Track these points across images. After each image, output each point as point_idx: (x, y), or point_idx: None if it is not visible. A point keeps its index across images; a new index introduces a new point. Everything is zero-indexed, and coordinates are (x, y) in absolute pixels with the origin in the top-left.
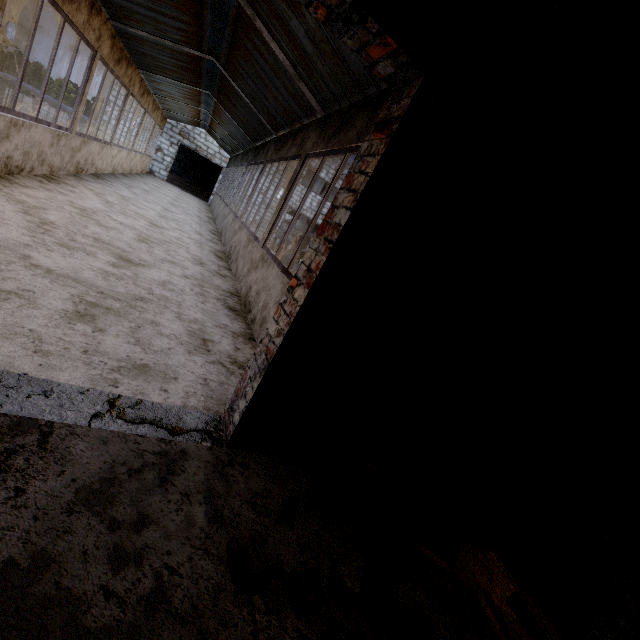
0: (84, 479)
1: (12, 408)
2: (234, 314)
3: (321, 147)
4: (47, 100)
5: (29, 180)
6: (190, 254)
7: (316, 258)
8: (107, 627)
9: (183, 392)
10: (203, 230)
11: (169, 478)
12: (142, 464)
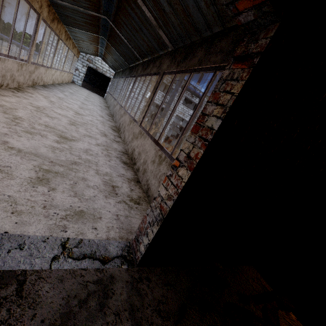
0: (49, 318)
1: None
2: (126, 166)
3: (173, 68)
4: (15, 43)
5: (6, 91)
6: (98, 130)
7: (194, 149)
8: None
9: (106, 227)
10: (103, 114)
11: (105, 302)
12: (87, 294)
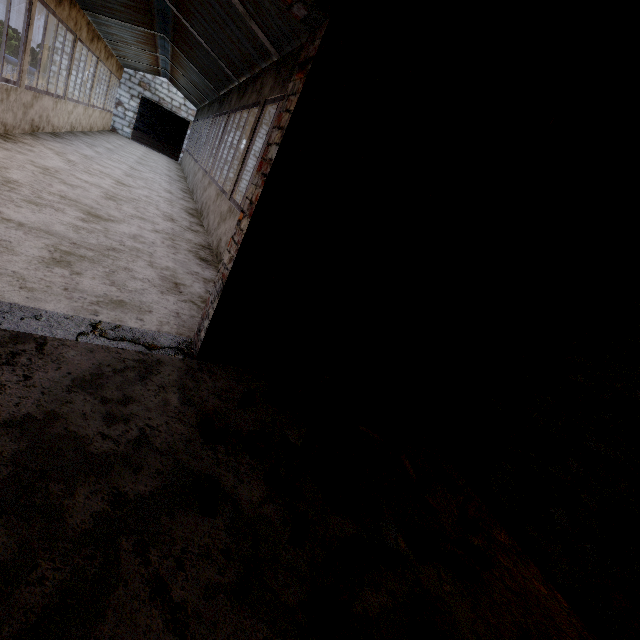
0: (77, 373)
1: (10, 326)
2: (206, 264)
3: (277, 92)
4: None
5: None
6: (160, 211)
7: (256, 191)
8: (106, 452)
9: (157, 321)
10: (173, 189)
11: (148, 376)
12: (124, 367)
